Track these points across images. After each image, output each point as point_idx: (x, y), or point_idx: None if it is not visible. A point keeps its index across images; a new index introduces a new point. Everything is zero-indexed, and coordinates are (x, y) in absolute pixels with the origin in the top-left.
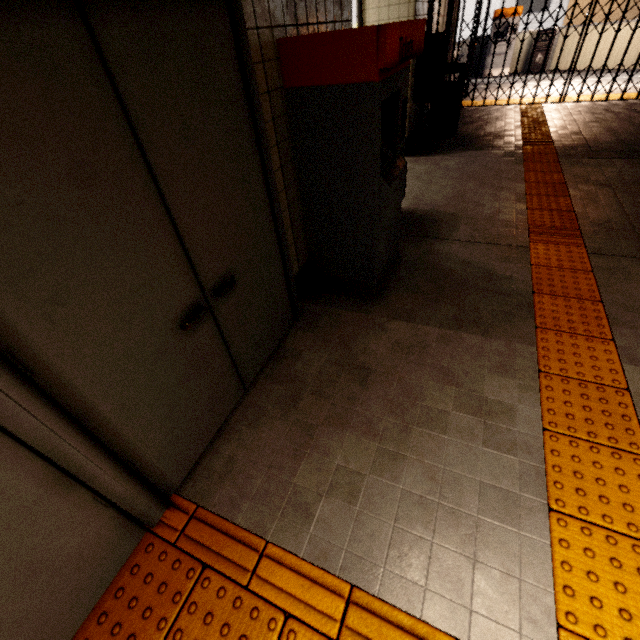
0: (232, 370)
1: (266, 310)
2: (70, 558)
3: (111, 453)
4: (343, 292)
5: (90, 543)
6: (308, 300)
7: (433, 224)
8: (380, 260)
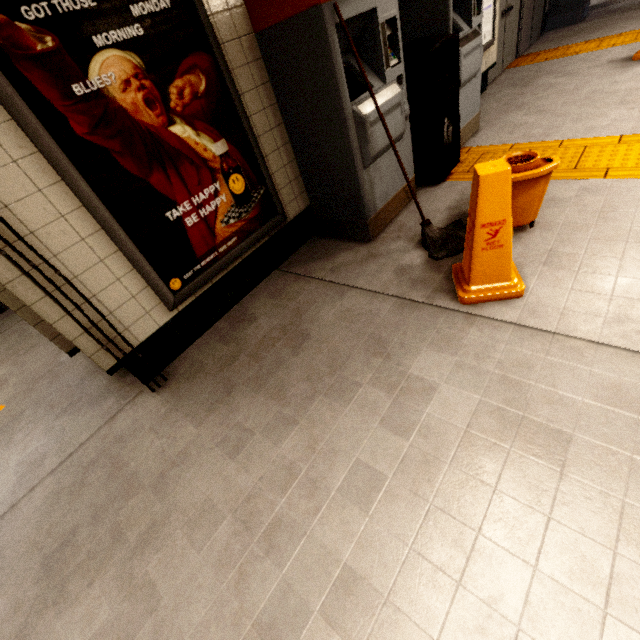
0: (530, 31)
1: (538, 17)
2: (513, 39)
3: (522, 16)
4: (562, 25)
5: (514, 41)
6: (543, 33)
7: (608, 3)
8: (584, 0)
